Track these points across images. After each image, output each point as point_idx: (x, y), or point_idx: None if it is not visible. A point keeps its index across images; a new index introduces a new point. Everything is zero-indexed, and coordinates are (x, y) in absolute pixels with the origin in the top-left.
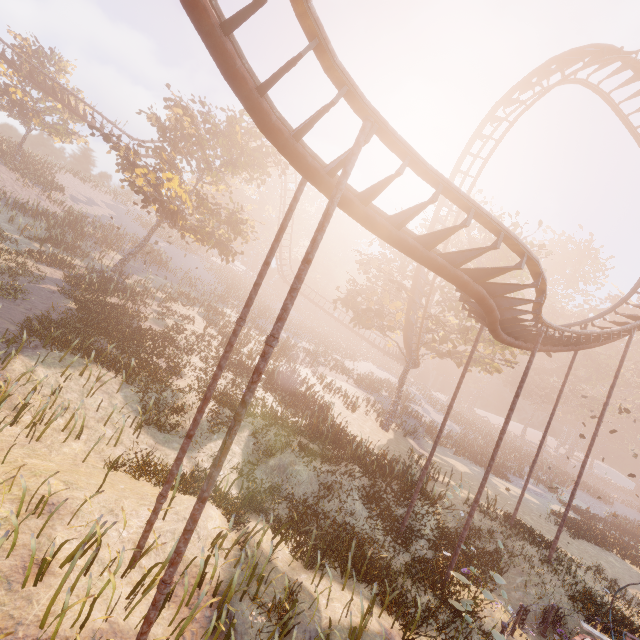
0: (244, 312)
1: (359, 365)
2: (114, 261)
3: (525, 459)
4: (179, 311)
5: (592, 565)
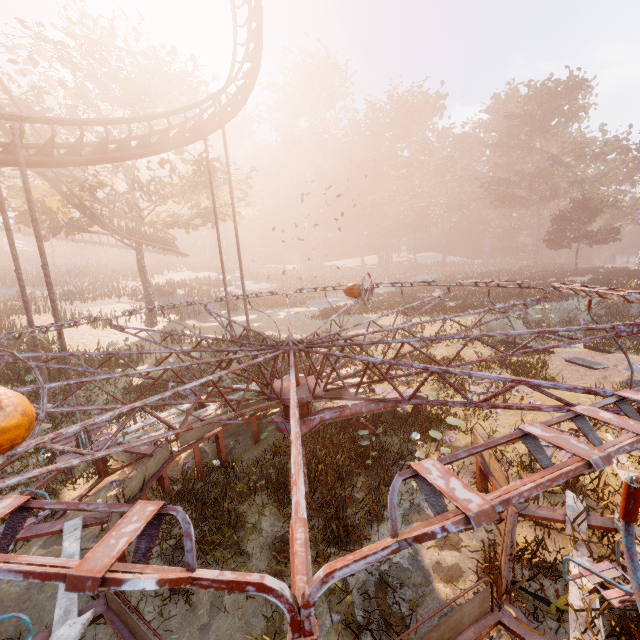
0: None
1: (163, 279)
2: None
3: (343, 281)
4: None
5: (322, 333)
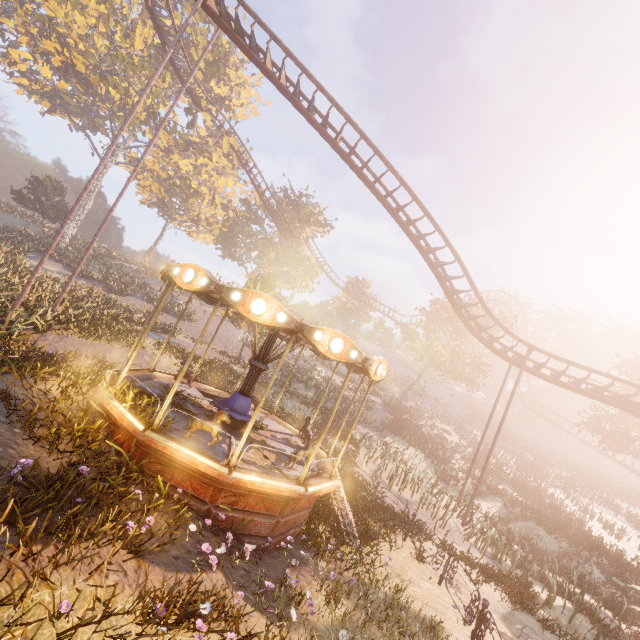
0: (491, 413)
1: None
2: (396, 392)
3: None
4: (439, 426)
5: None
